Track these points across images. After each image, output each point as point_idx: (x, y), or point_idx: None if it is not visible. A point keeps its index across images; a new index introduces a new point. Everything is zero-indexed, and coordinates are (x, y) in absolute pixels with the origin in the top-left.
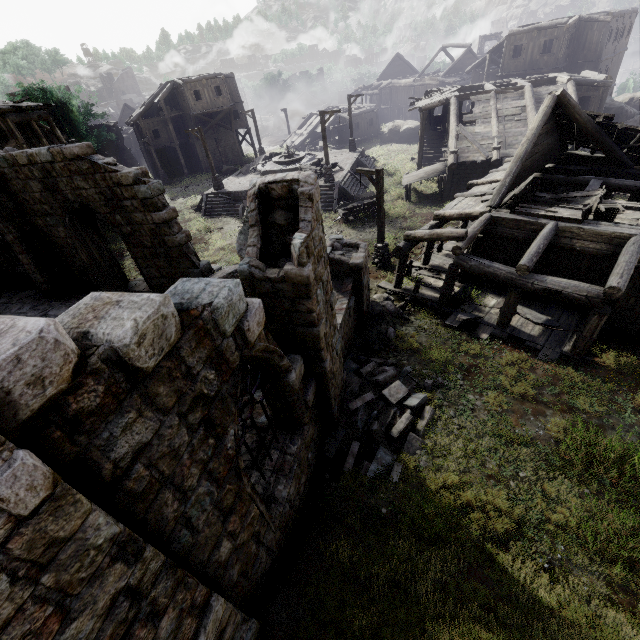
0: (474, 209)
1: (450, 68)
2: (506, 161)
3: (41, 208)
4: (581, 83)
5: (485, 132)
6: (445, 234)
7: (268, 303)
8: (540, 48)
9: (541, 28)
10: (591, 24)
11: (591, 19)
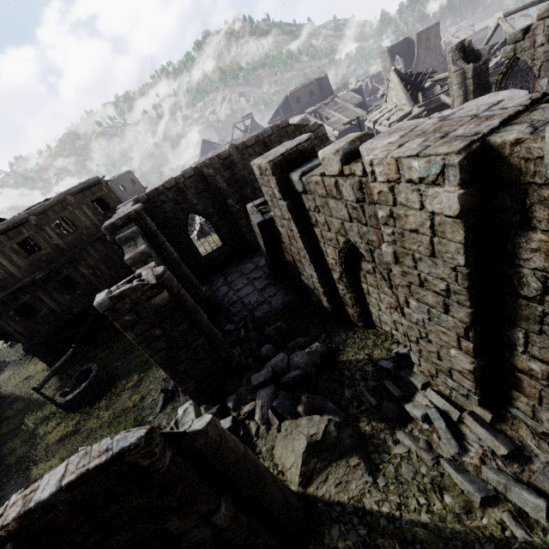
0: (405, 112)
1: (249, 130)
2: (365, 118)
3: (253, 177)
4: (352, 91)
5: (337, 119)
6: (416, 114)
7: (478, 79)
8: (308, 95)
9: (304, 87)
10: (321, 80)
11: (320, 78)
